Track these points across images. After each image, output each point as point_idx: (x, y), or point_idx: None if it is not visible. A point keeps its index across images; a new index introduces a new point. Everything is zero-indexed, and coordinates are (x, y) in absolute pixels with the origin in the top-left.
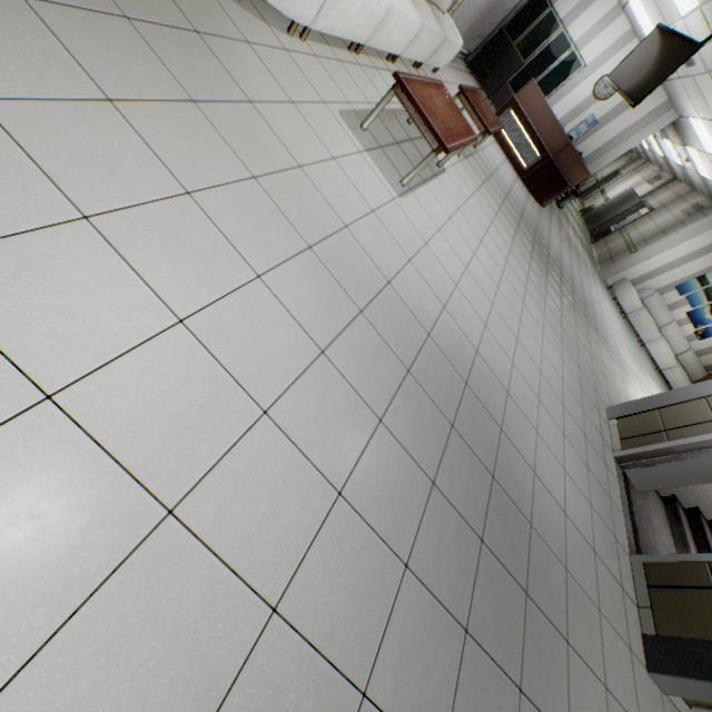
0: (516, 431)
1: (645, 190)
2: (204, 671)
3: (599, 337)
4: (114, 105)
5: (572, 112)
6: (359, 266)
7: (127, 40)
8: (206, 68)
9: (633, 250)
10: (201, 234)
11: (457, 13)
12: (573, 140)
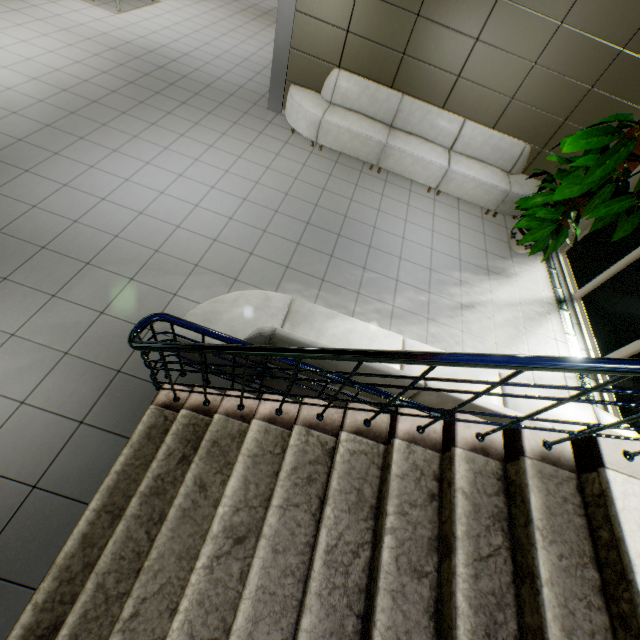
0: (188, 62)
1: None
2: (42, 72)
3: None
4: None
5: None
6: (89, 32)
7: None
8: (17, 4)
9: None
10: (26, 31)
11: None
12: None
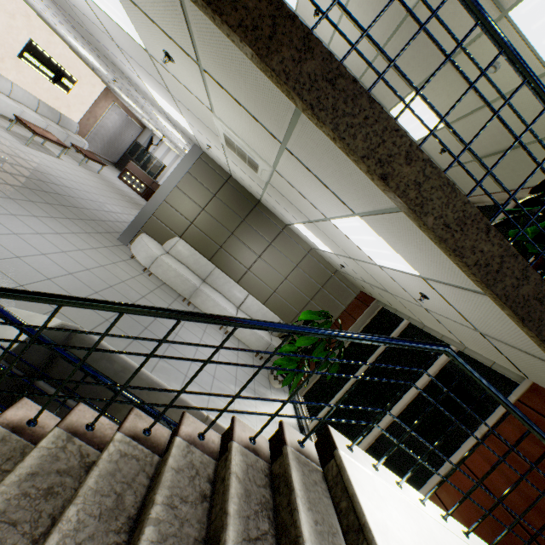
0: (67, 190)
1: None
2: None
3: None
4: None
5: None
6: None
7: None
8: None
9: None
10: None
11: (89, 139)
12: None
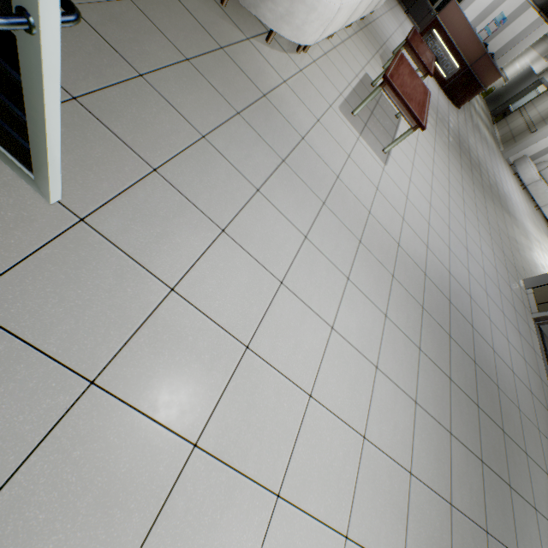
0: (479, 323)
1: (542, 67)
2: (397, 508)
3: (510, 218)
4: (260, 192)
5: (483, 13)
6: (383, 240)
7: (245, 133)
8: (278, 125)
9: (533, 130)
10: (319, 263)
11: None
12: (483, 39)
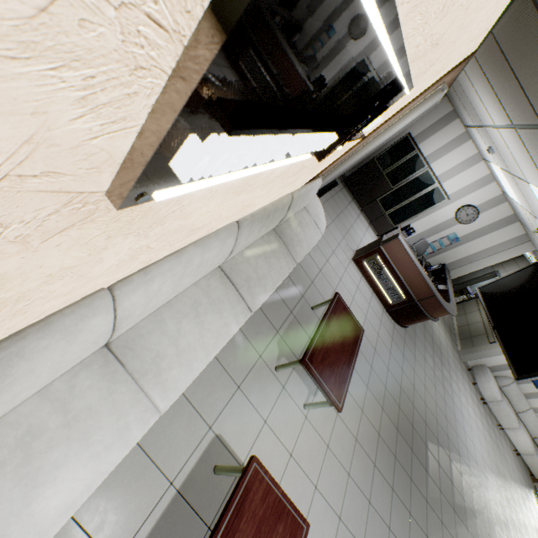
0: None
1: None
2: None
3: (467, 525)
4: None
5: (436, 227)
6: None
7: None
8: None
9: (491, 340)
10: None
11: (325, 181)
12: (437, 249)
